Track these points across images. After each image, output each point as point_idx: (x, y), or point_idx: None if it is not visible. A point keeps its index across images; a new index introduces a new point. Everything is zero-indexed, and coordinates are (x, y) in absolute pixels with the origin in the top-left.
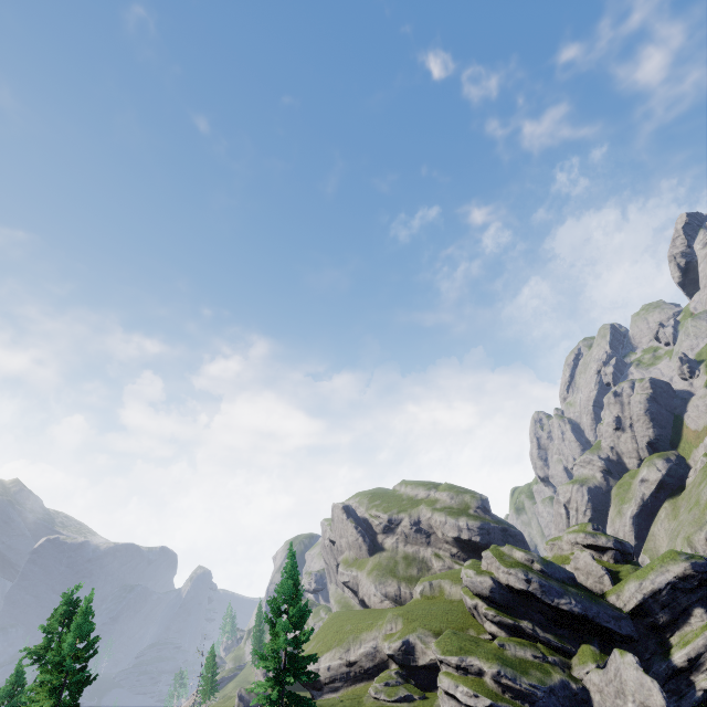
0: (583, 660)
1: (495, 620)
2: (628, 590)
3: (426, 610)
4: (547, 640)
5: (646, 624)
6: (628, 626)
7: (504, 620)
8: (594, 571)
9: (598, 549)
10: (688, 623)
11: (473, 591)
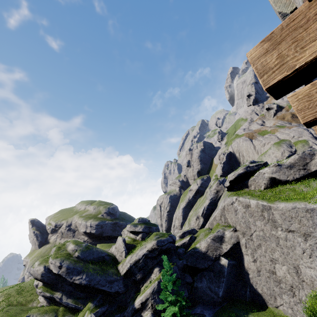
0: (79, 316)
1: (41, 295)
2: (126, 261)
3: (25, 287)
4: (66, 304)
5: (132, 281)
6: (117, 286)
7: (45, 294)
8: (120, 249)
9: (135, 233)
10: (150, 278)
11: (34, 276)
